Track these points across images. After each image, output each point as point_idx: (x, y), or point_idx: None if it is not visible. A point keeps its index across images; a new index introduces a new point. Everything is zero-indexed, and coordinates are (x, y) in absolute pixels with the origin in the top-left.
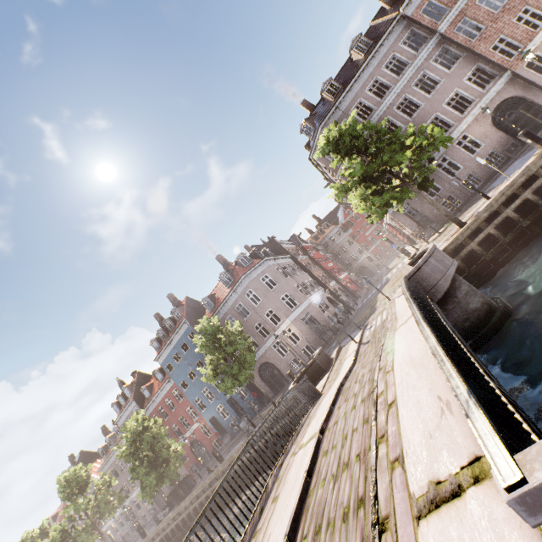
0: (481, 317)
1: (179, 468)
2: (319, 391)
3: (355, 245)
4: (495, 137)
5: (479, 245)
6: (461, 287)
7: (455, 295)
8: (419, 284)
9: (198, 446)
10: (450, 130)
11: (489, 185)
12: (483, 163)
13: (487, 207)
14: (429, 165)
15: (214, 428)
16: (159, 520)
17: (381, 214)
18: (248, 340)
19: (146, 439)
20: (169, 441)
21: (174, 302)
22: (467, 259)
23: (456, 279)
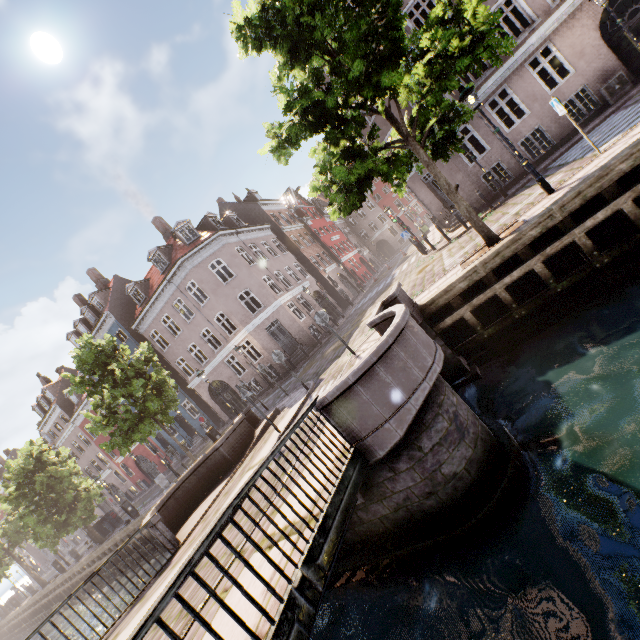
0: (459, 492)
1: (125, 482)
2: (180, 542)
3: (376, 209)
4: (596, 59)
5: (510, 287)
6: (435, 425)
7: (417, 445)
8: (343, 421)
9: (145, 462)
10: (525, 33)
11: (561, 153)
12: (560, 114)
13: (542, 218)
14: (463, 104)
15: (161, 445)
16: (79, 556)
17: (350, 204)
18: (161, 373)
19: (39, 481)
20: (76, 481)
21: (98, 283)
22: (483, 309)
23: (429, 405)
